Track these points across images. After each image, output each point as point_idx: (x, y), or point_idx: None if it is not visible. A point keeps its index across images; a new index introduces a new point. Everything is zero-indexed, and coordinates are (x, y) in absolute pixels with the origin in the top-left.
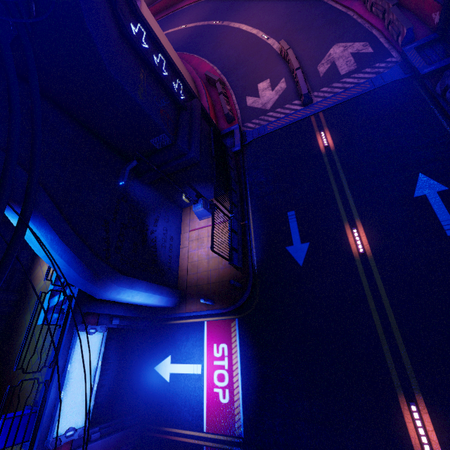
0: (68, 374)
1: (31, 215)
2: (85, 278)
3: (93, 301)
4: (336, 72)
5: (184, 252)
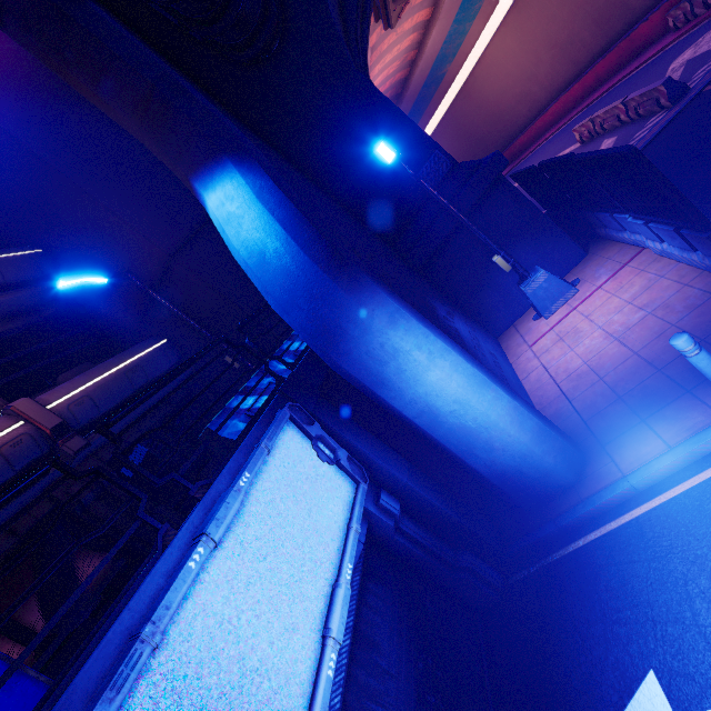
0: (236, 497)
1: (239, 162)
2: (314, 258)
3: (328, 405)
4: (706, 53)
5: (535, 378)
